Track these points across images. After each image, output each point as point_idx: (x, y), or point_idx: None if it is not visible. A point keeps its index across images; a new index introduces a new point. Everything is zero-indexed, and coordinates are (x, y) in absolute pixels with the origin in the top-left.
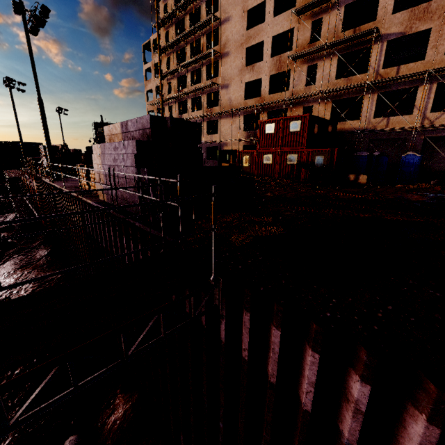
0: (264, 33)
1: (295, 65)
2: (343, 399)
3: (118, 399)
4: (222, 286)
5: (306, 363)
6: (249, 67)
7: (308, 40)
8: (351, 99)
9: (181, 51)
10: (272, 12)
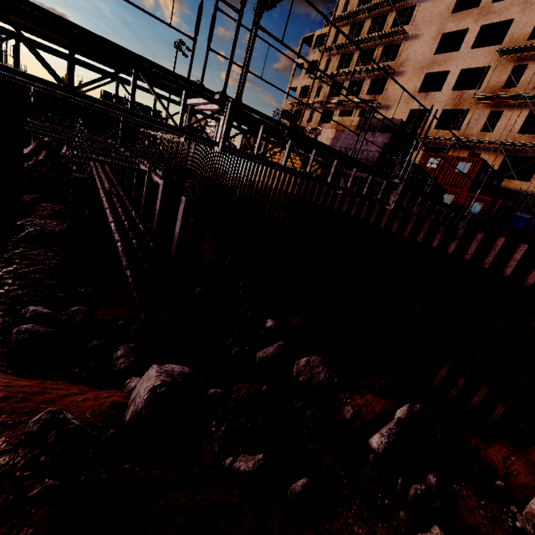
0: (454, 62)
1: (476, 105)
2: (532, 267)
3: (291, 316)
4: (468, 219)
5: (515, 252)
6: (422, 94)
7: (502, 84)
8: (526, 158)
9: (346, 56)
10: (471, 43)
